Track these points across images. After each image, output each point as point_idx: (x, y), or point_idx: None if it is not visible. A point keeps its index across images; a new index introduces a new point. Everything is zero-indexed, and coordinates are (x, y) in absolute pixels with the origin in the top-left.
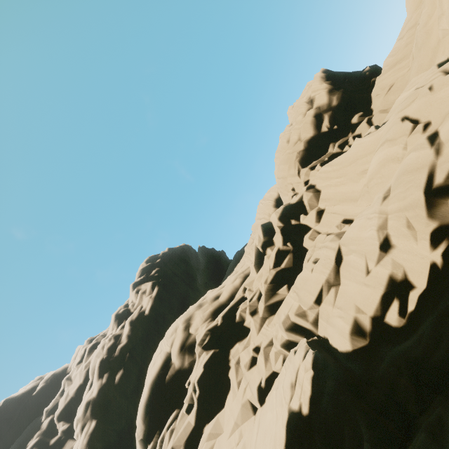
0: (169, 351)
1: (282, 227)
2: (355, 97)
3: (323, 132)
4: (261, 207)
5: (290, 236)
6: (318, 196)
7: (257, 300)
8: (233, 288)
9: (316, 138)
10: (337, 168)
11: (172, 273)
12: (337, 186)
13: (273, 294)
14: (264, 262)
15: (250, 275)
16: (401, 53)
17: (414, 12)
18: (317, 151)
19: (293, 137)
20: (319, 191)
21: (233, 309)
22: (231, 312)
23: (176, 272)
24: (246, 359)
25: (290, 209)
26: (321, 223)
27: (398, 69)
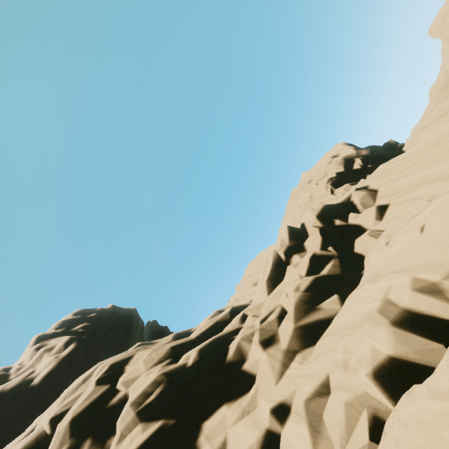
0: (51, 431)
1: (321, 227)
2: (384, 152)
3: (356, 169)
4: (253, 265)
5: (331, 240)
6: (375, 194)
7: (278, 320)
8: (219, 320)
9: (347, 174)
10: (402, 162)
11: (104, 336)
12: (409, 175)
13: (311, 309)
14: (286, 273)
15: (254, 301)
16: (434, 117)
17: (441, 94)
18: (350, 182)
19: (318, 175)
20: (375, 191)
21: (222, 341)
22: (219, 344)
23: (110, 336)
24: (249, 438)
25: (333, 209)
26: (386, 219)
27: (434, 125)
